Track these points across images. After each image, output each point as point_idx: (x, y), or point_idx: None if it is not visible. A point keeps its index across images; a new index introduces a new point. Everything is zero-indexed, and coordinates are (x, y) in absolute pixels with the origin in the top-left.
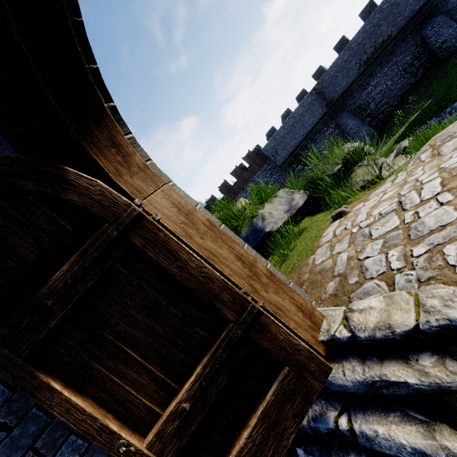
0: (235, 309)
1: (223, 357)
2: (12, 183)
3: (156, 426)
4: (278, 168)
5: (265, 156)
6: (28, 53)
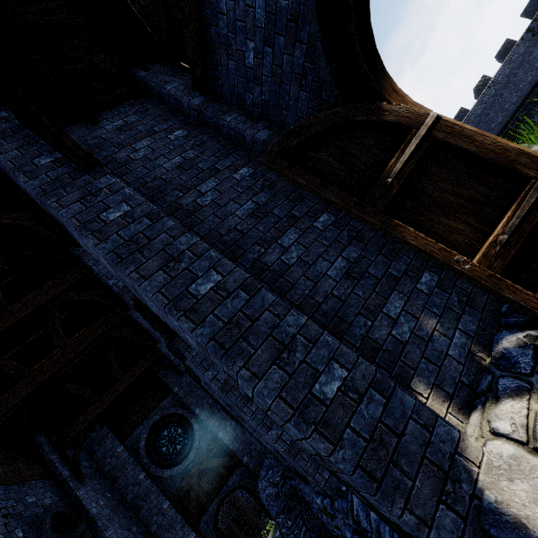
0: (535, 168)
1: (532, 201)
2: (353, 120)
3: (480, 252)
4: None
5: None
6: (357, 39)
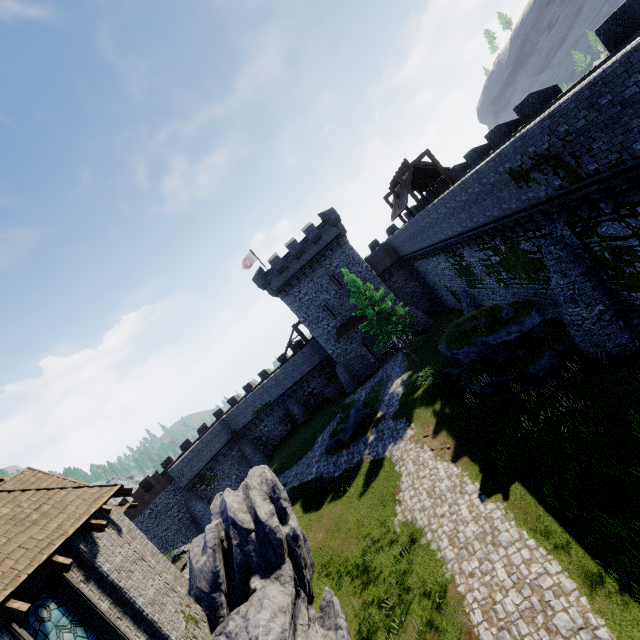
0: None
1: None
2: None
3: None
4: (182, 488)
5: (172, 477)
6: None
